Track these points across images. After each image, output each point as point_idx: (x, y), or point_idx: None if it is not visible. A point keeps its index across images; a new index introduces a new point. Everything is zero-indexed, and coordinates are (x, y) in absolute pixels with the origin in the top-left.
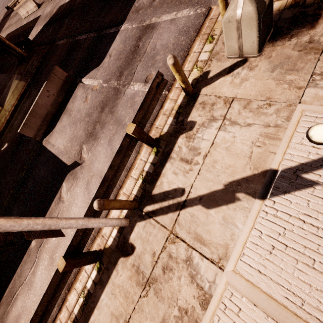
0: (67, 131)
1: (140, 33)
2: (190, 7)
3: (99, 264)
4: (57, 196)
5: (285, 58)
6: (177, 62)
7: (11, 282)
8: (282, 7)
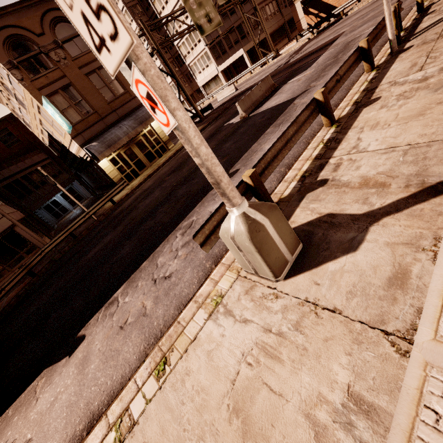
0: (283, 95)
1: (346, 44)
2: None
3: (376, 69)
4: (289, 107)
5: None
6: None
7: (246, 153)
8: None
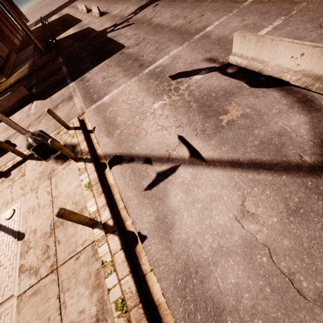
0: (0, 131)
1: (66, 97)
2: (82, 104)
3: None
4: None
5: (46, 170)
6: (2, 145)
7: None
8: (73, 143)
